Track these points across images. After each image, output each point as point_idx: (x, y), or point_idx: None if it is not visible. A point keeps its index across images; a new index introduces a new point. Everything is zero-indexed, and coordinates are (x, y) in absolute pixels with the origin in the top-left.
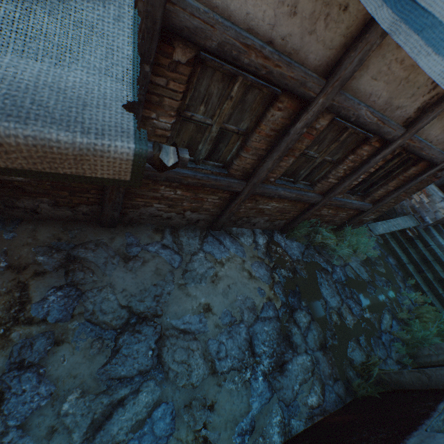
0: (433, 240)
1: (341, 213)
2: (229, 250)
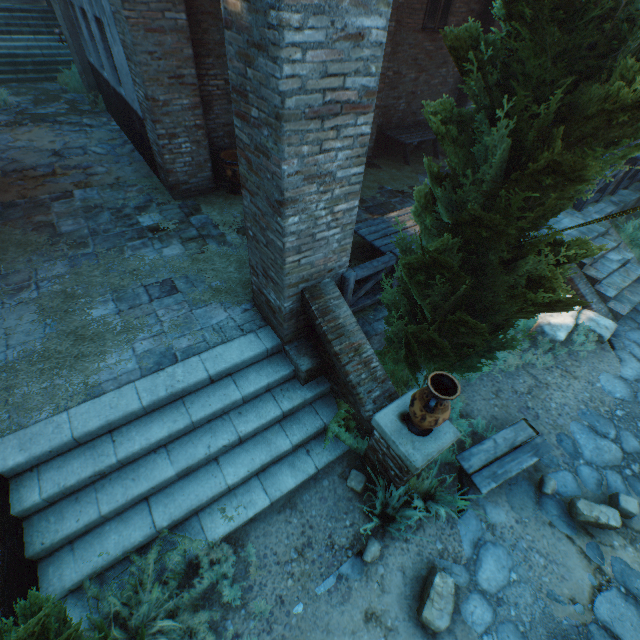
0: None
1: None
2: (6, 137)
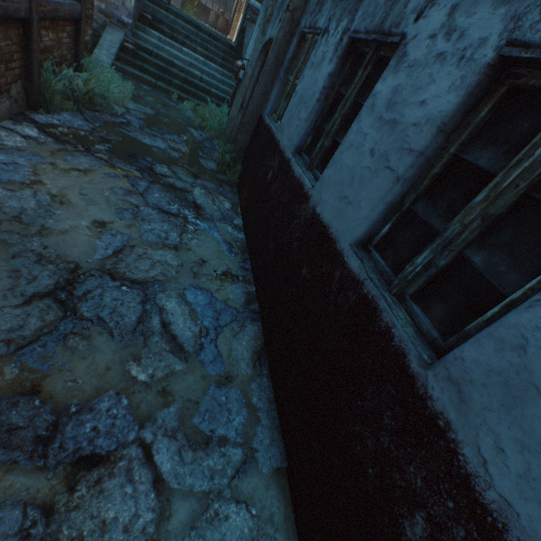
0: (149, 44)
1: (63, 36)
2: (18, 163)
